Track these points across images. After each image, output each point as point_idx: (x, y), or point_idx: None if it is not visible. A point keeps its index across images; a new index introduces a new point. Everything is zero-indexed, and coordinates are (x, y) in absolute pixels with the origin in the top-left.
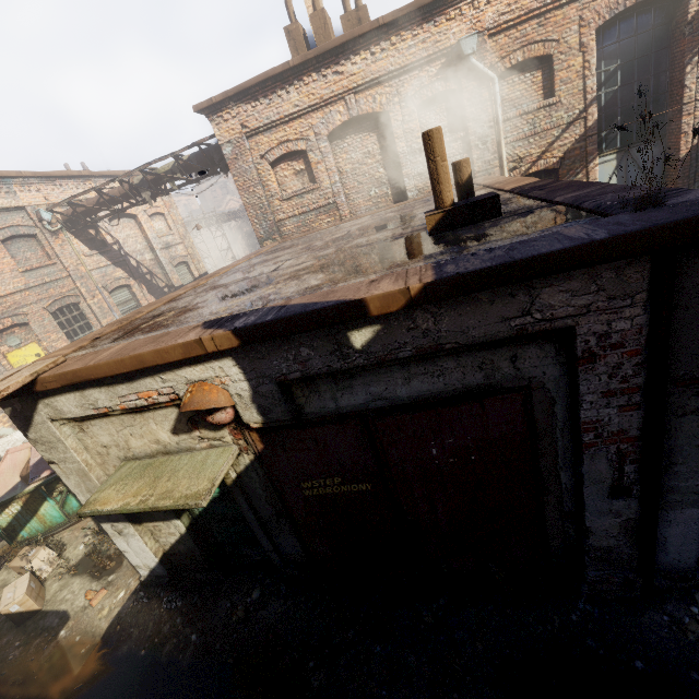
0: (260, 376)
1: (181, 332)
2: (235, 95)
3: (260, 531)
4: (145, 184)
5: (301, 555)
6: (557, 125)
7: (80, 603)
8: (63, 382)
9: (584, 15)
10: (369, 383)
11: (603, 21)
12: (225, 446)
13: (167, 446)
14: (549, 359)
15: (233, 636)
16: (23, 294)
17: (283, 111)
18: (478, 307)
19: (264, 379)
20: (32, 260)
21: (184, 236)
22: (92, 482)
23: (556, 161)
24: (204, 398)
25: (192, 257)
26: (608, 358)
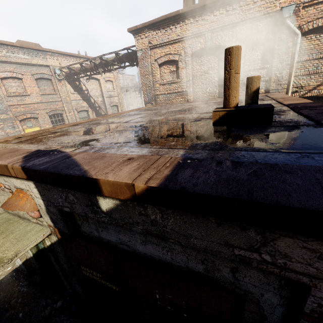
0: (48, 200)
1: (18, 153)
2: (149, 25)
3: (62, 276)
4: (101, 64)
5: (84, 296)
6: None
7: None
8: None
9: None
10: (119, 232)
11: None
12: (44, 226)
13: (19, 213)
14: (271, 287)
15: None
16: (39, 104)
17: (171, 38)
18: (204, 222)
19: (51, 203)
20: (47, 90)
21: (119, 93)
22: None
23: None
24: (15, 202)
25: (120, 103)
26: None
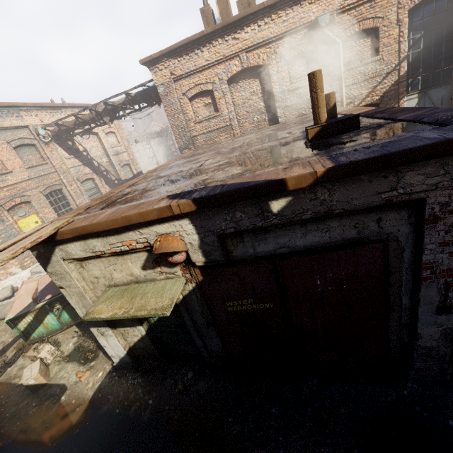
0: (206, 231)
1: (153, 202)
2: (167, 53)
3: (195, 334)
4: (106, 111)
5: (221, 350)
6: (380, 74)
7: (73, 379)
8: (75, 234)
9: (401, 1)
10: (278, 237)
11: (413, 4)
12: (176, 277)
13: (138, 277)
14: (403, 221)
15: (176, 401)
16: (27, 182)
17: (198, 64)
18: (361, 185)
19: (209, 233)
20: (32, 161)
21: (127, 147)
22: (86, 300)
23: (378, 98)
24: (169, 245)
25: (133, 161)
26: (446, 220)
